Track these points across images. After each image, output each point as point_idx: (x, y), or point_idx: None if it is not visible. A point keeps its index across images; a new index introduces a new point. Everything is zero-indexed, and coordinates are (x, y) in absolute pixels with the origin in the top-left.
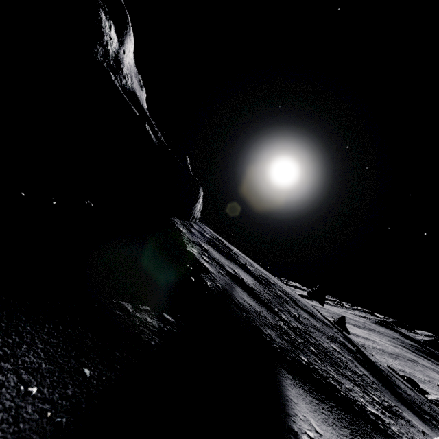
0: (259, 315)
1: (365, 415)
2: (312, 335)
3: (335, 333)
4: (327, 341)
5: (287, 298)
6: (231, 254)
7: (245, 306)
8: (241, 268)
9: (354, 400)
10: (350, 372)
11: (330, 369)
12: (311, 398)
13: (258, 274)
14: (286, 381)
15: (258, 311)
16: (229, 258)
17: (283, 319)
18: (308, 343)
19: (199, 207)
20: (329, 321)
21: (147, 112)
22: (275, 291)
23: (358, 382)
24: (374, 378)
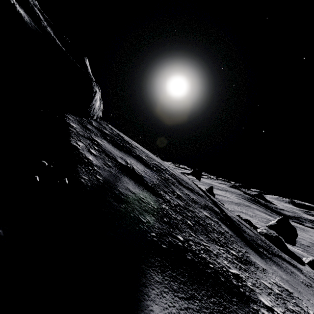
0: (142, 202)
1: (229, 283)
2: (190, 208)
3: (206, 201)
4: (201, 210)
5: (173, 180)
6: (128, 147)
7: (127, 196)
8: (135, 159)
9: (220, 269)
10: (216, 234)
11: (202, 238)
12: (180, 302)
13: (151, 162)
14: (152, 292)
15: (142, 198)
16: (125, 150)
17: (166, 200)
18: (186, 218)
19: (99, 106)
20: (203, 191)
21: (36, 3)
22: (164, 176)
23: (222, 241)
24: (231, 232)
